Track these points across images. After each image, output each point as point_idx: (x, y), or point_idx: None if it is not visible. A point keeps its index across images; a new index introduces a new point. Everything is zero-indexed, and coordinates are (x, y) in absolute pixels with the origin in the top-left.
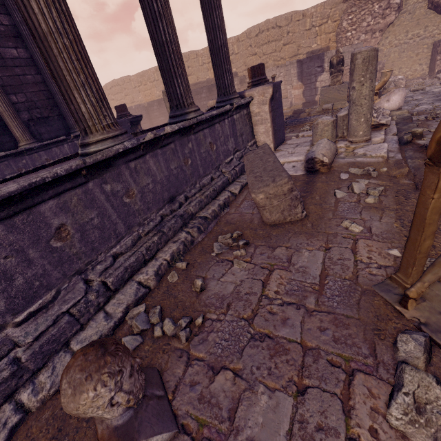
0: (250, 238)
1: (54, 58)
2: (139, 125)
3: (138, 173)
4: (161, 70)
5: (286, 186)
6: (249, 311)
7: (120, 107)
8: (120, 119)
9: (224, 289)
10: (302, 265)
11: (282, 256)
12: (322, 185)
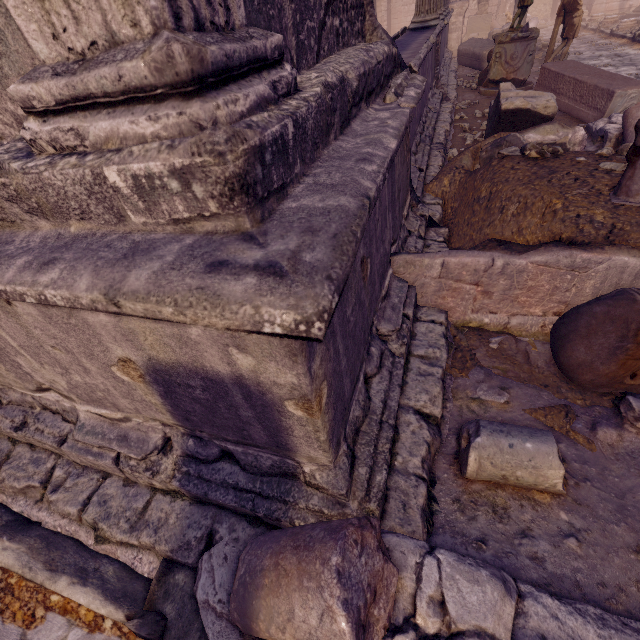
0: None
1: None
2: None
3: (444, 34)
4: None
5: None
6: None
7: None
8: None
9: None
10: None
11: None
12: None
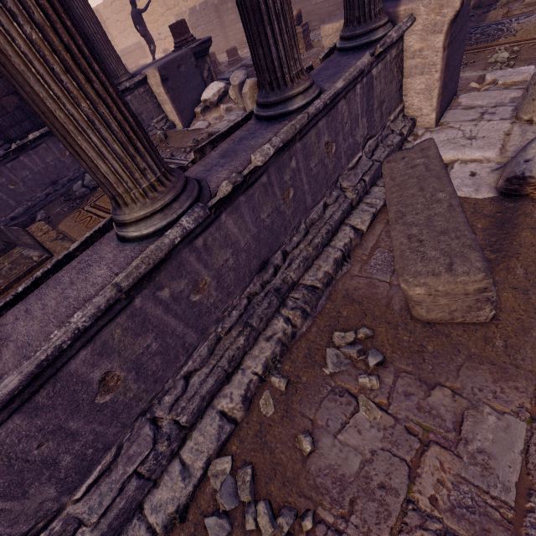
0: (386, 348)
1: (20, 75)
2: (207, 56)
3: (209, 251)
4: (240, 7)
5: (474, 284)
6: (386, 531)
7: (178, 26)
8: (179, 49)
9: (344, 462)
10: (483, 448)
11: (444, 413)
12: (533, 239)
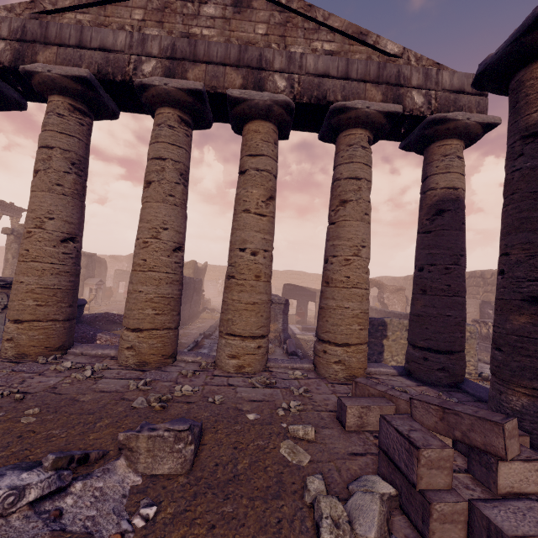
0: None
1: None
2: None
3: None
4: None
5: None
6: None
7: None
8: None
9: None
10: None
11: None
12: None
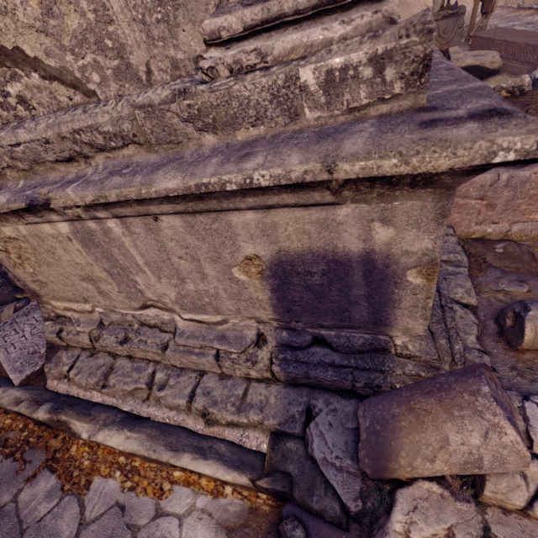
0: None
1: None
2: None
3: None
4: None
5: None
6: None
7: None
8: None
9: None
10: None
11: None
12: None
